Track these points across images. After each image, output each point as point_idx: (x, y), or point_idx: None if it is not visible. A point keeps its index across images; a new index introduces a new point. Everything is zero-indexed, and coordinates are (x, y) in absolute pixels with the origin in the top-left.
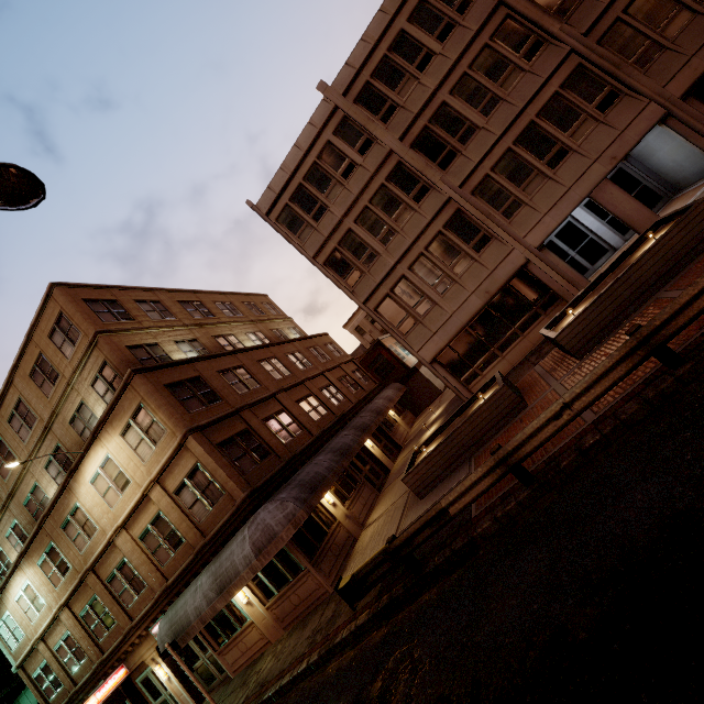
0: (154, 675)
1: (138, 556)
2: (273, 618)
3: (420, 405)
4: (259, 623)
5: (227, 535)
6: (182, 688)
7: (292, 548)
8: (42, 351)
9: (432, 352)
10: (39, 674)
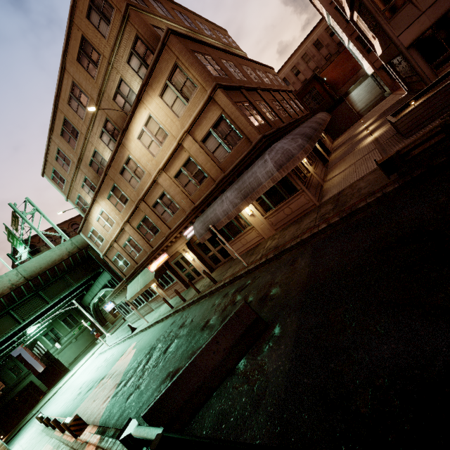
0: (182, 260)
1: (173, 189)
2: (268, 224)
3: (339, 130)
4: (257, 227)
5: (242, 168)
6: (201, 264)
7: (292, 175)
8: (83, 34)
9: (414, 35)
10: (115, 259)
